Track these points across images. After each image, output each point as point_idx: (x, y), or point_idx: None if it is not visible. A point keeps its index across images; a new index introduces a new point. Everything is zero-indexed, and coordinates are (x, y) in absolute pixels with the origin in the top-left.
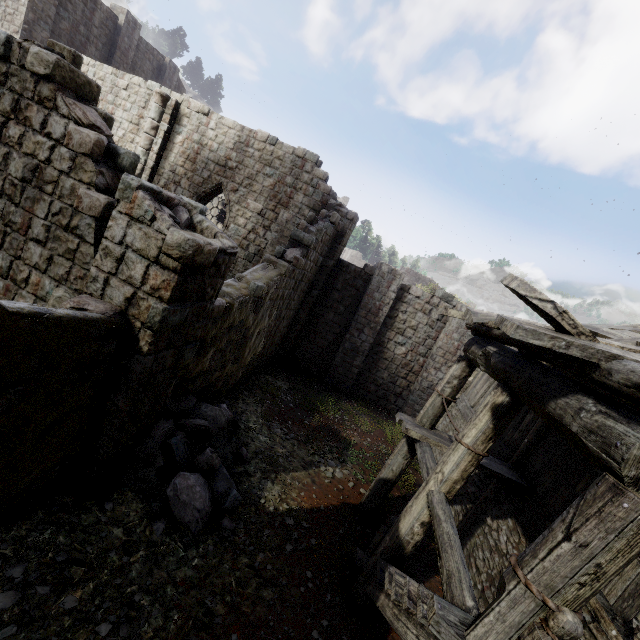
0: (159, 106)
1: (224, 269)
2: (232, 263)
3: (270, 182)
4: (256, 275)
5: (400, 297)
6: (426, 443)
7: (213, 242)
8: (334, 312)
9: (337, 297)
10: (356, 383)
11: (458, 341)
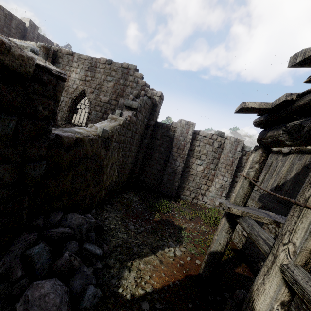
0: (44, 53)
1: (54, 91)
2: (63, 88)
3: (111, 84)
4: (103, 125)
5: (194, 138)
6: (248, 217)
7: (28, 52)
8: (158, 152)
9: (159, 143)
10: (178, 191)
11: (232, 157)
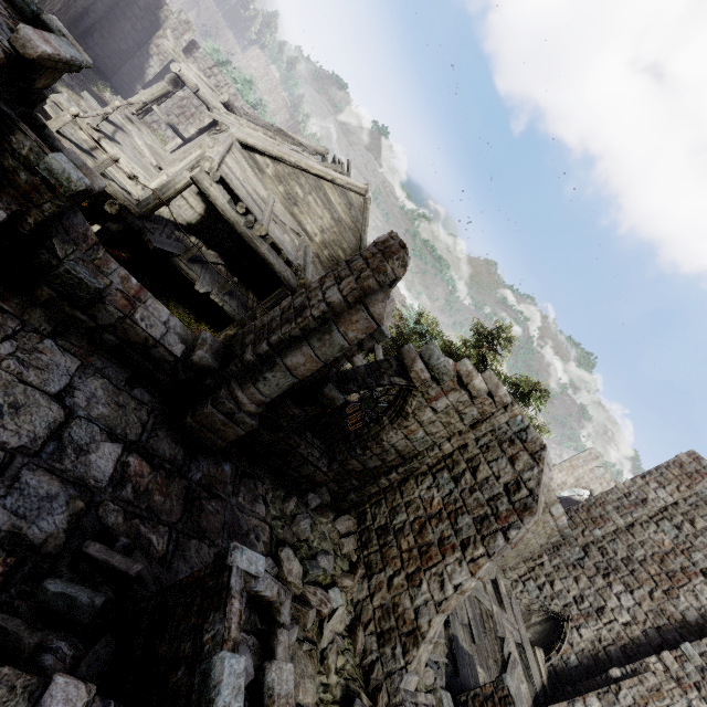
0: None
1: None
2: None
3: None
4: None
5: (191, 50)
6: None
7: None
8: (132, 26)
9: (138, 14)
10: None
11: None
